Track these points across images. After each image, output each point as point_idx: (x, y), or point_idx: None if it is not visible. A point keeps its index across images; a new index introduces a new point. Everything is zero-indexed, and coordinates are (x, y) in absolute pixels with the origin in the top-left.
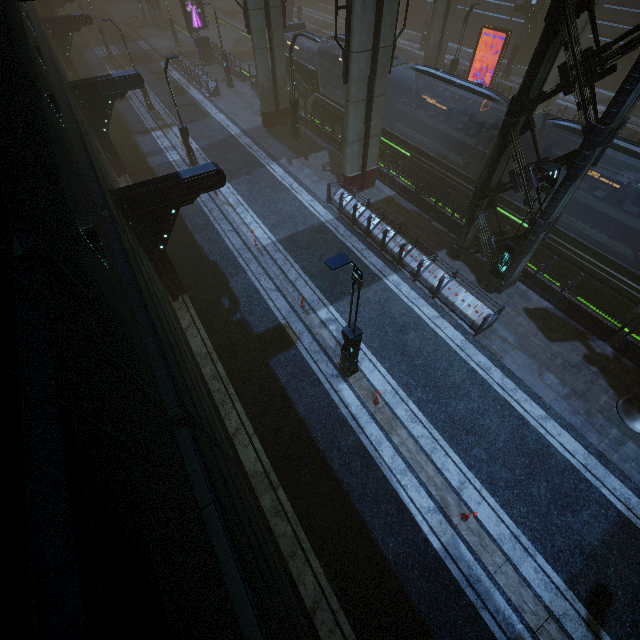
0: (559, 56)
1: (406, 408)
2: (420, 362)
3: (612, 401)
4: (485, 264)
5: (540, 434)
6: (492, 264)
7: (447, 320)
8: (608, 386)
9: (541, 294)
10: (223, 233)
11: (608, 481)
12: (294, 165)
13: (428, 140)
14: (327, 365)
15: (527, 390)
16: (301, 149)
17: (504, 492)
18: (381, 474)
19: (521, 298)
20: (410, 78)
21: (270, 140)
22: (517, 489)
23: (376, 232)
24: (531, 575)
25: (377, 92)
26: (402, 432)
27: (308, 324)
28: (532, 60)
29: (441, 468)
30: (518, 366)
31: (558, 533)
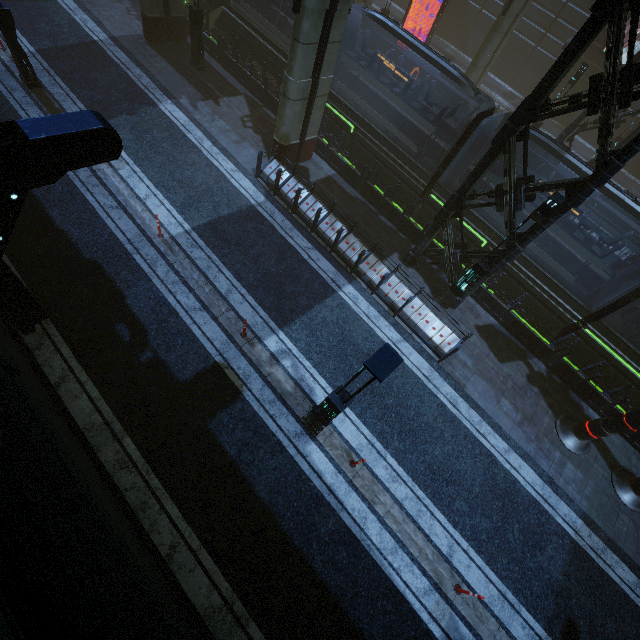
0: (493, 40)
1: (385, 465)
2: (392, 401)
3: (552, 422)
4: (436, 272)
5: (506, 470)
6: (452, 279)
7: (411, 344)
8: (547, 406)
9: (488, 309)
10: (102, 211)
11: (560, 508)
12: (201, 111)
13: (378, 114)
14: (288, 420)
15: (490, 421)
16: (208, 87)
17: (487, 546)
18: (371, 561)
19: (472, 314)
20: (356, 23)
21: (159, 63)
22: (497, 539)
23: (324, 227)
24: (520, 633)
25: (332, 36)
26: (386, 498)
27: (255, 361)
28: (560, 58)
29: (429, 534)
30: (479, 394)
31: (533, 577)
